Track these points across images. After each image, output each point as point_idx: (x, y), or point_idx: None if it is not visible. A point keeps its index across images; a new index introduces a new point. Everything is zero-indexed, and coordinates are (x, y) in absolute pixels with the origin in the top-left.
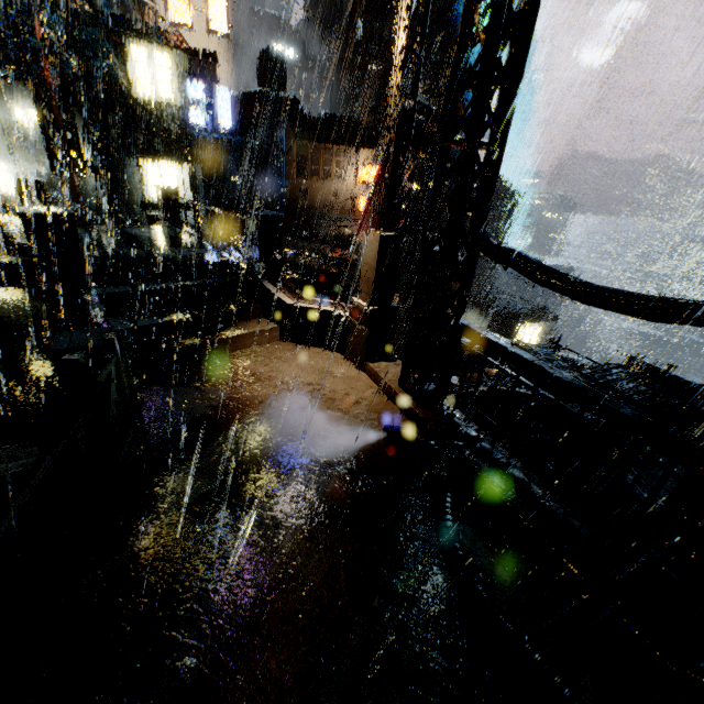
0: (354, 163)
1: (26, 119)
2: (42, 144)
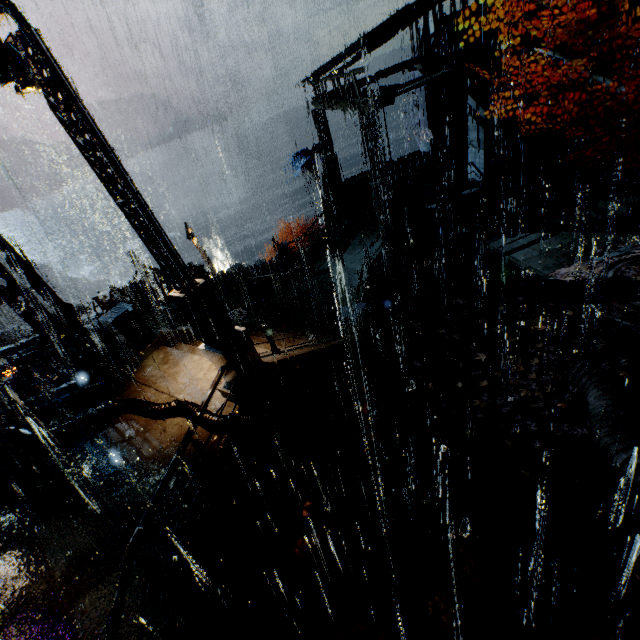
0: None
1: None
2: None
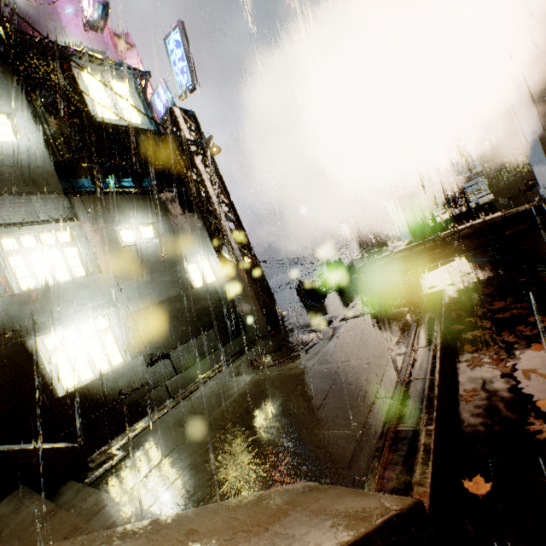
0: None
1: (140, 239)
2: (167, 262)
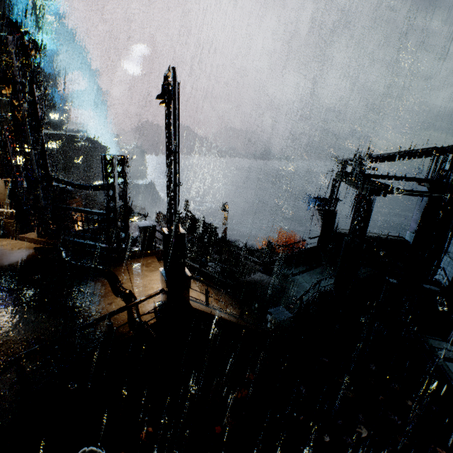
0: None
1: None
2: None
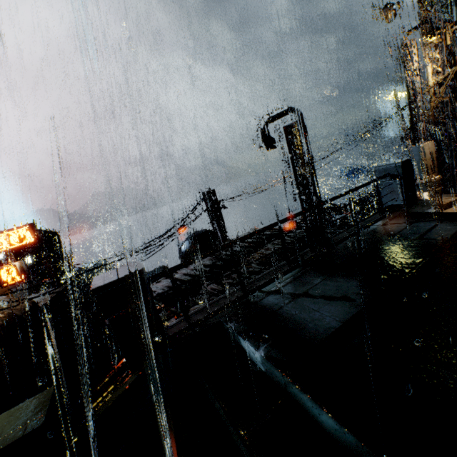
0: None
1: None
2: None
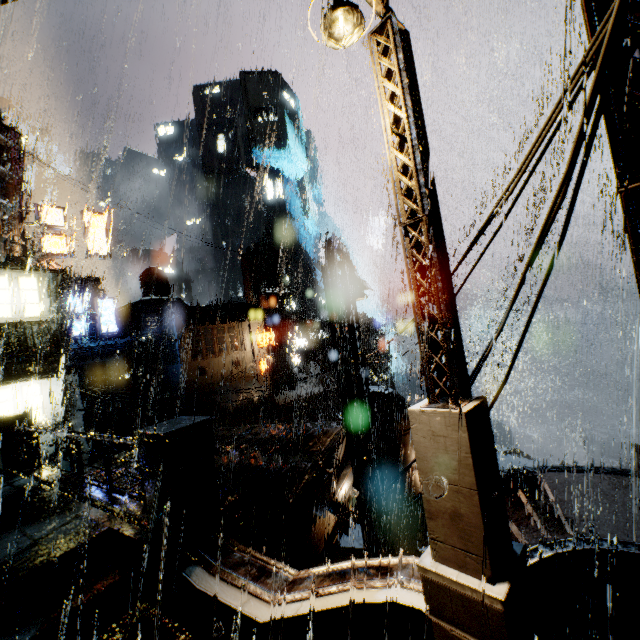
0: (247, 334)
1: None
2: None
